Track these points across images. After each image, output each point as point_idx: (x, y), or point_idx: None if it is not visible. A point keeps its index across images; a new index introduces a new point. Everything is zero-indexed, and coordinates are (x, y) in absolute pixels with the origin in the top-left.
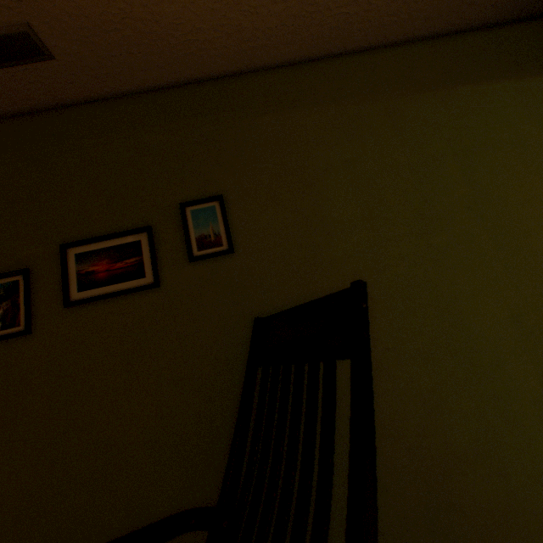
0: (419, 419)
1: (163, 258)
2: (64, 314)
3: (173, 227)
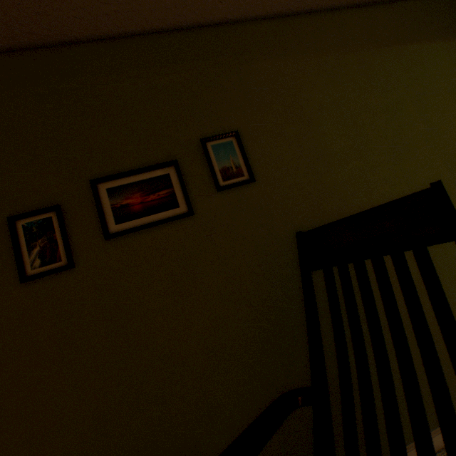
0: None
1: (192, 189)
2: (104, 246)
3: (196, 161)
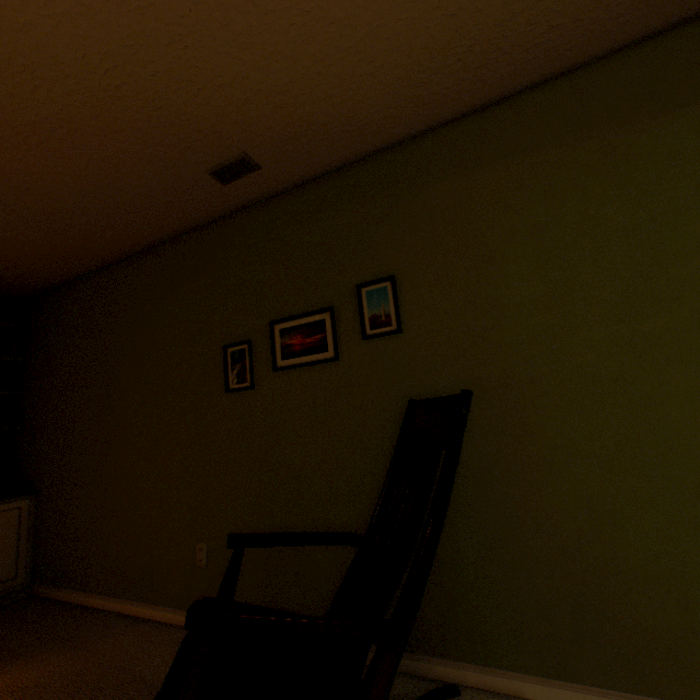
0: (581, 523)
1: (342, 335)
2: (273, 376)
3: (350, 307)
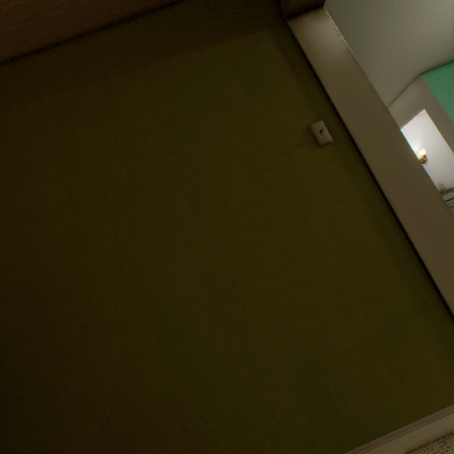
0: (111, 389)
1: None
2: None
3: None
